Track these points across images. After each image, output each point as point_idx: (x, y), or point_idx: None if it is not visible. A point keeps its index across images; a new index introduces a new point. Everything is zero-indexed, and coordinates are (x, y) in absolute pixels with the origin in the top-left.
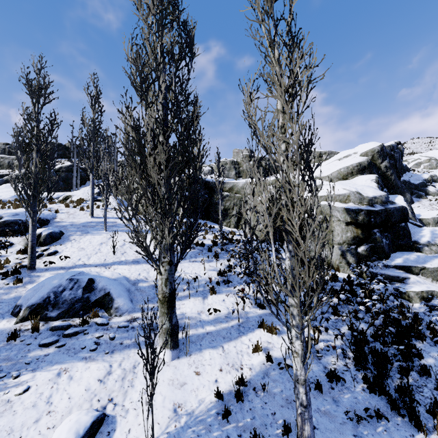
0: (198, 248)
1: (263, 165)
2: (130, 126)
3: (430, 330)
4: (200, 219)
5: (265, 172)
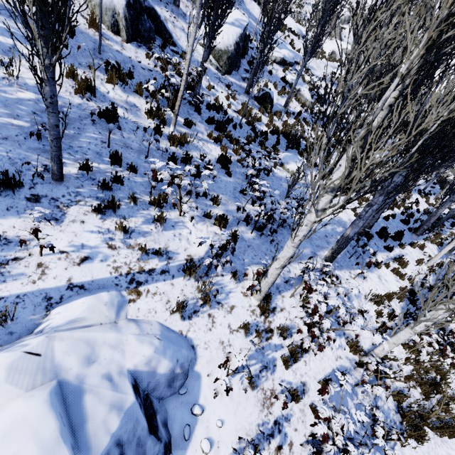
0: None
1: None
2: None
3: (448, 183)
4: None
5: None
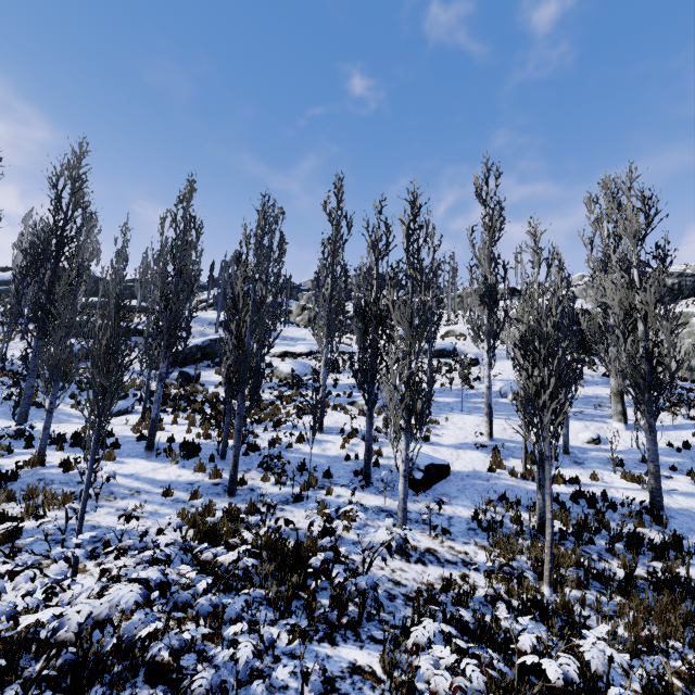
0: (606, 379)
1: (666, 285)
2: (594, 287)
3: None
4: (590, 355)
5: (672, 294)
